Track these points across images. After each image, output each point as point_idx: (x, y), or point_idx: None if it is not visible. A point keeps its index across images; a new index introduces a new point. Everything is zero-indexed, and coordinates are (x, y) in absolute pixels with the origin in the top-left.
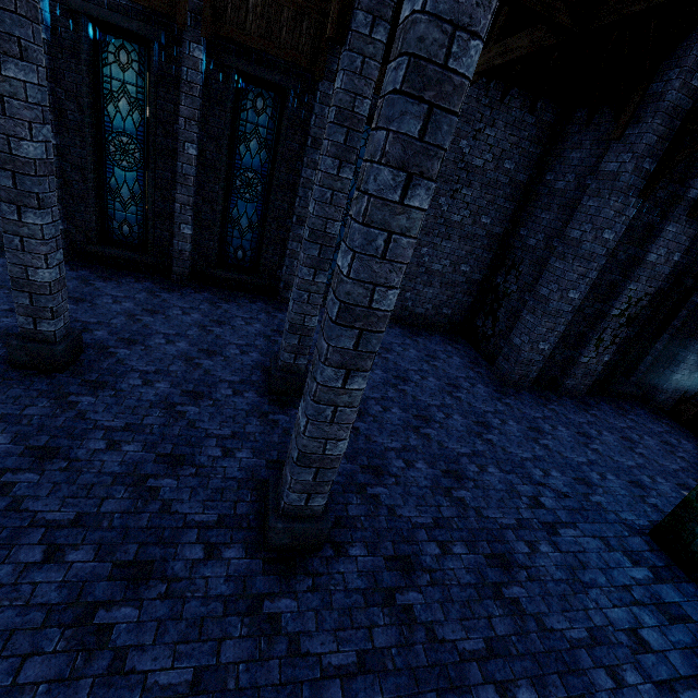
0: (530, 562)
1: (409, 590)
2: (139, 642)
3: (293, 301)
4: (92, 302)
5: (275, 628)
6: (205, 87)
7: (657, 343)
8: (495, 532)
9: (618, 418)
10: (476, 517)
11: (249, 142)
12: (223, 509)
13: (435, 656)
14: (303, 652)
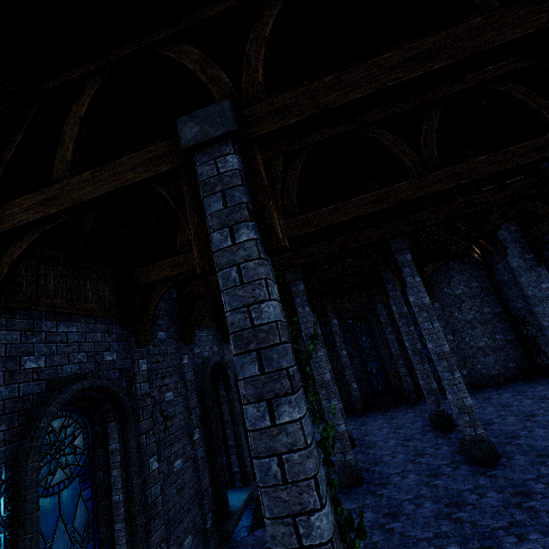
0: None
1: None
2: (449, 485)
3: (421, 380)
4: None
5: (495, 476)
6: (340, 330)
7: None
8: None
9: None
10: None
11: (361, 338)
12: (449, 460)
13: None
14: (511, 478)
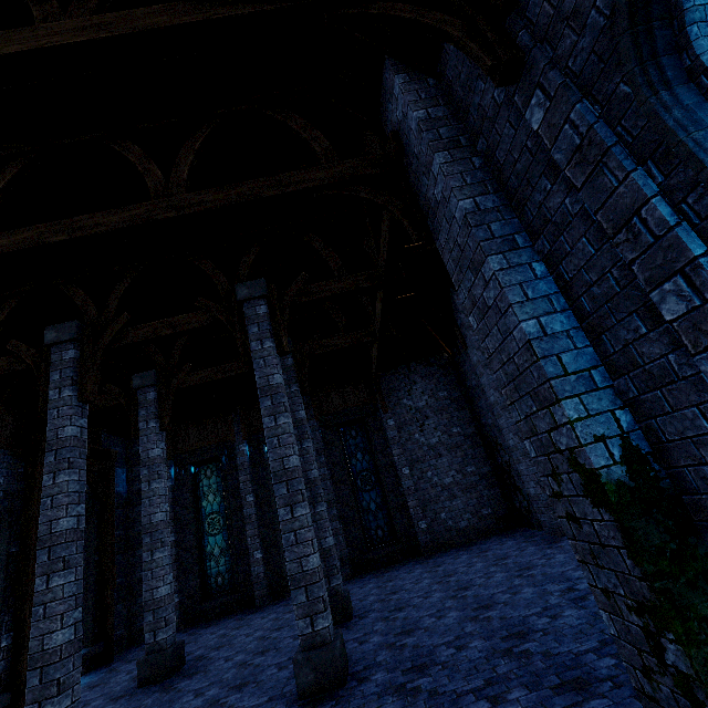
0: (549, 625)
1: (420, 678)
2: None
3: None
4: (195, 641)
5: None
6: (251, 461)
7: None
8: (517, 622)
9: None
10: (499, 621)
11: None
12: (272, 694)
13: (434, 701)
14: None
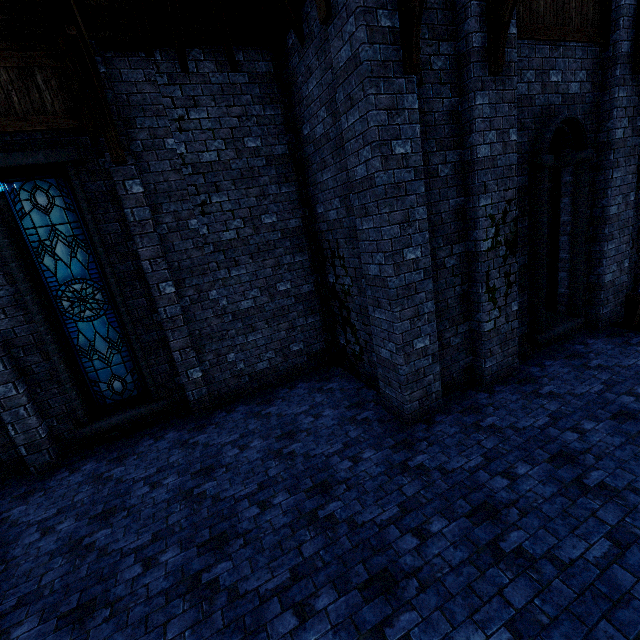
0: None
1: None
2: None
3: None
4: None
5: None
6: None
7: (559, 252)
8: None
9: (583, 376)
10: None
11: None
12: None
13: None
14: None
